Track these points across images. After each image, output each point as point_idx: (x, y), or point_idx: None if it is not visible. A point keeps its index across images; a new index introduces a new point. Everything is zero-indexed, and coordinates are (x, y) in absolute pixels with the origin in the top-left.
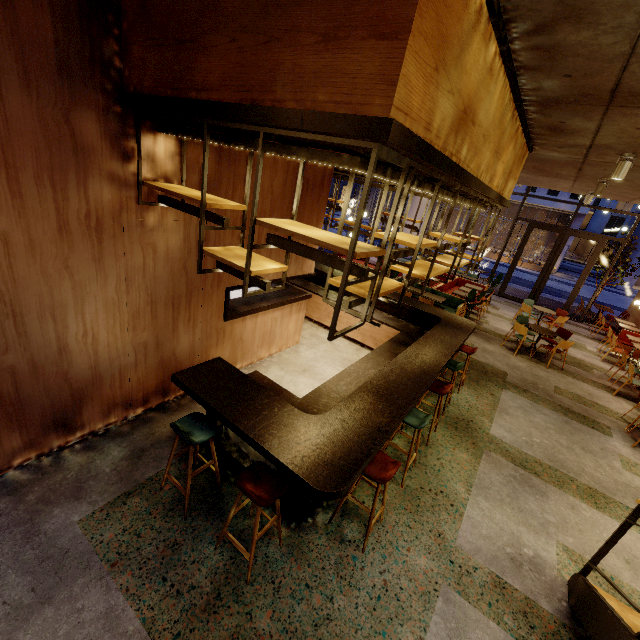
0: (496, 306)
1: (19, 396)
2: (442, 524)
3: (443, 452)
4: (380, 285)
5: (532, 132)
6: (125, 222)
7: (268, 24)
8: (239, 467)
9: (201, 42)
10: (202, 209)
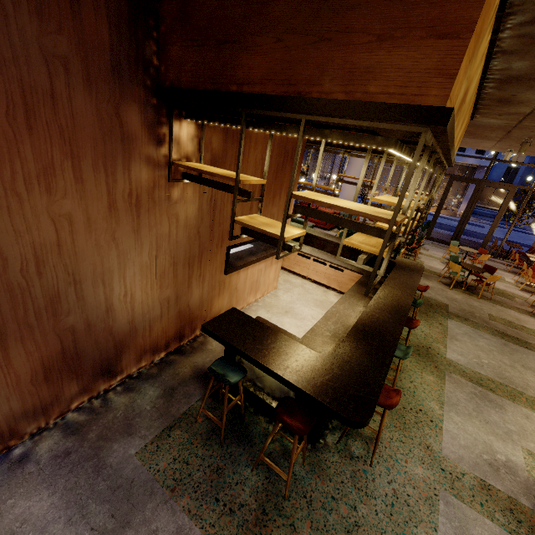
0: (426, 248)
1: (77, 350)
2: (427, 438)
3: (413, 376)
4: (394, 244)
5: (480, 103)
6: (157, 197)
7: (318, 26)
8: (256, 399)
9: (244, 42)
10: (236, 185)
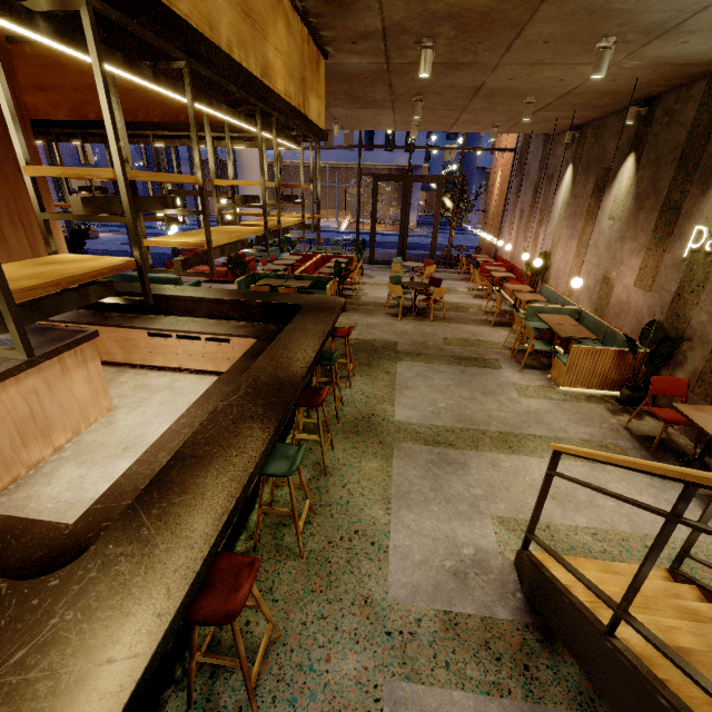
0: (371, 275)
1: None
2: (366, 581)
3: (348, 473)
4: None
5: (308, 11)
6: None
7: None
8: None
9: None
10: None
